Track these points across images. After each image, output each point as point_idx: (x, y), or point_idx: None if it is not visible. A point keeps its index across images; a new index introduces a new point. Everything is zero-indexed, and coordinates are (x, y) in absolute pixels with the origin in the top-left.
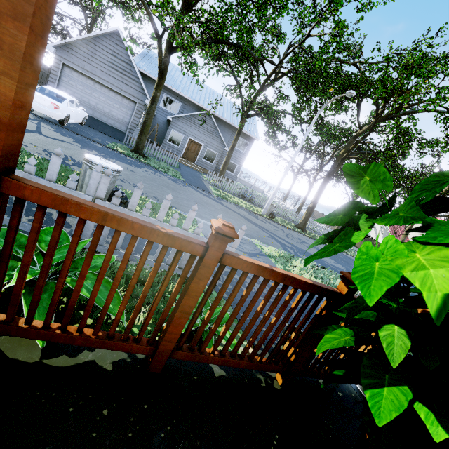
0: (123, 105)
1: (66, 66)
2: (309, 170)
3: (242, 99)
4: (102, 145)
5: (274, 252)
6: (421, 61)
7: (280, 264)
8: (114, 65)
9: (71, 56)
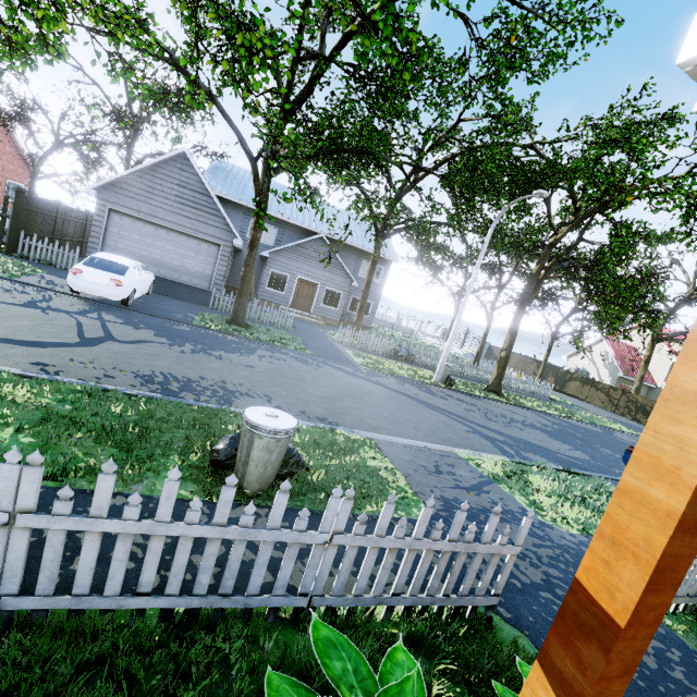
0: (200, 252)
1: (115, 212)
2: (476, 291)
3: (374, 216)
4: (187, 325)
5: (497, 468)
6: (628, 132)
7: (519, 493)
8: (182, 199)
9: (120, 197)
